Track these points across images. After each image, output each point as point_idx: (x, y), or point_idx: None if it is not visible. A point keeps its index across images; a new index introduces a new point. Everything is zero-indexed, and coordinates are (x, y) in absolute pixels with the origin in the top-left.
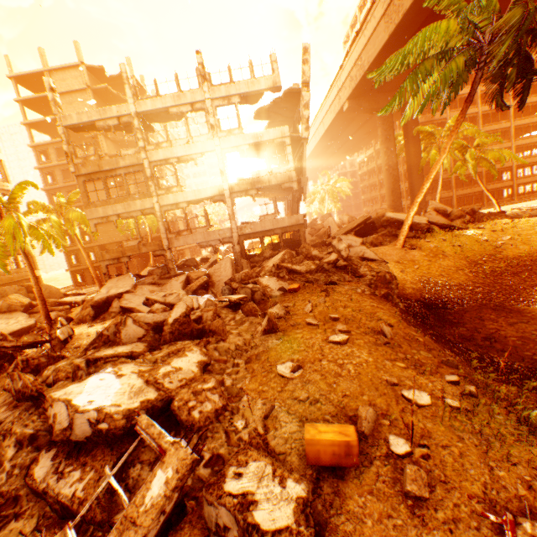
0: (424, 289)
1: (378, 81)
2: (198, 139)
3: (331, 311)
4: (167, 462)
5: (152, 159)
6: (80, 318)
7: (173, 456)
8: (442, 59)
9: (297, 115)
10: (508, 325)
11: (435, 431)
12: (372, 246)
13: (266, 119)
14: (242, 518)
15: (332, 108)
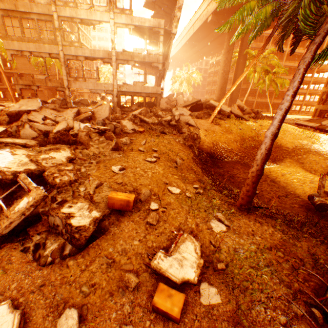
0: (213, 148)
1: (220, 6)
2: (98, 9)
3: (155, 147)
4: (30, 195)
5: (60, 14)
6: None
7: (34, 192)
8: (261, 4)
9: (174, 14)
10: (243, 172)
11: (173, 203)
12: (196, 118)
13: (152, 9)
14: (65, 221)
15: (201, 17)
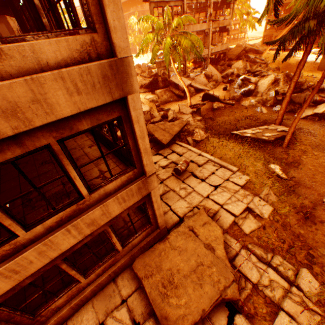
0: None
1: None
2: None
3: None
4: None
5: None
6: (165, 101)
7: None
8: None
9: None
10: None
11: None
12: None
13: None
14: None
15: None
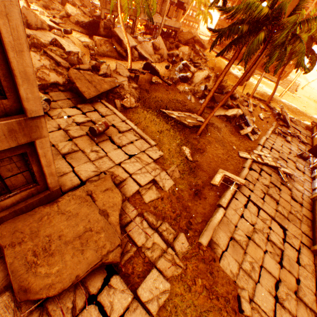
0: None
1: None
2: None
3: None
4: (250, 100)
5: None
6: (103, 53)
7: (250, 99)
8: None
9: None
10: None
11: None
12: None
13: None
14: (253, 104)
15: None
